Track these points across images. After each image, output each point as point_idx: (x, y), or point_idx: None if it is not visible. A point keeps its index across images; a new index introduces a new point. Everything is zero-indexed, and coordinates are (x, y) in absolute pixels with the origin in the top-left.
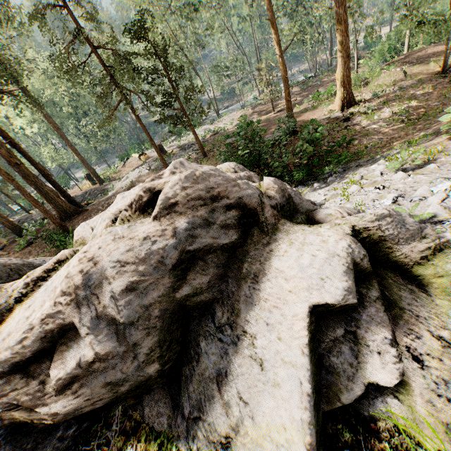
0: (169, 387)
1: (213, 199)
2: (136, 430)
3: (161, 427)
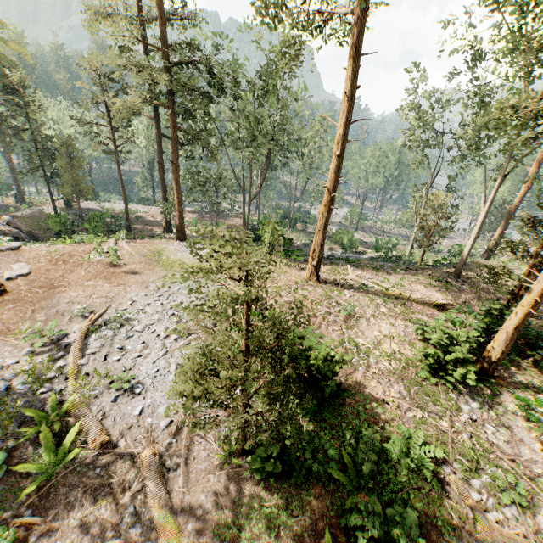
0: None
1: None
2: None
3: None
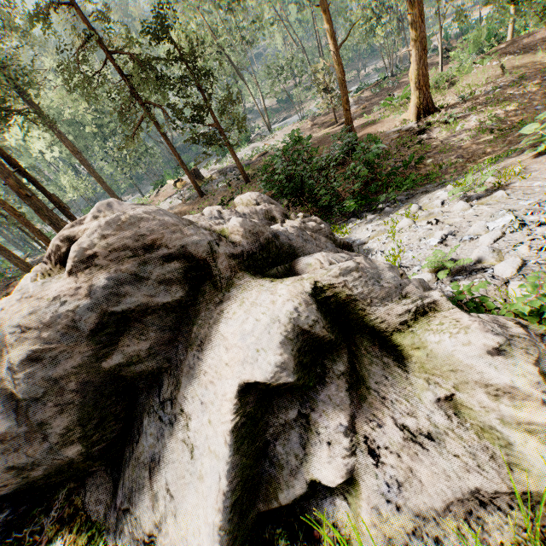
0: (113, 470)
1: (149, 249)
2: (73, 519)
3: (97, 516)
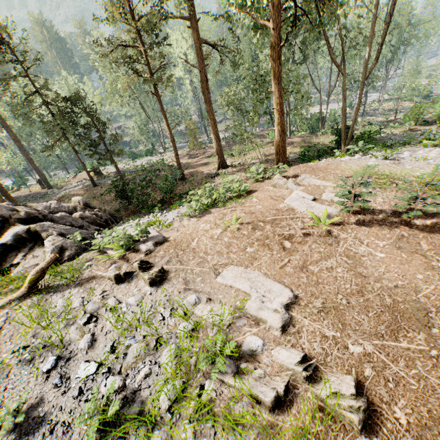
0: None
1: None
2: None
3: None
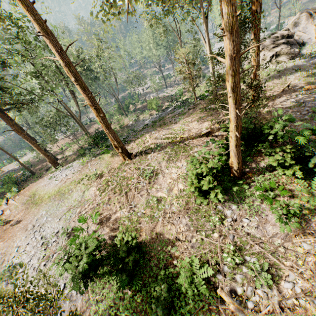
0: None
1: None
2: None
3: None
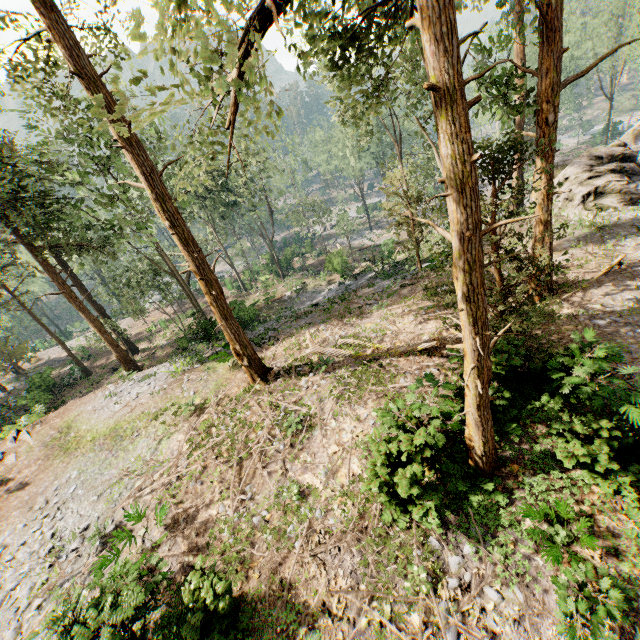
0: None
1: None
2: None
3: None
